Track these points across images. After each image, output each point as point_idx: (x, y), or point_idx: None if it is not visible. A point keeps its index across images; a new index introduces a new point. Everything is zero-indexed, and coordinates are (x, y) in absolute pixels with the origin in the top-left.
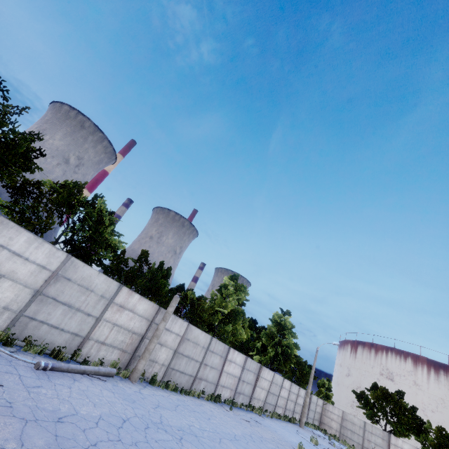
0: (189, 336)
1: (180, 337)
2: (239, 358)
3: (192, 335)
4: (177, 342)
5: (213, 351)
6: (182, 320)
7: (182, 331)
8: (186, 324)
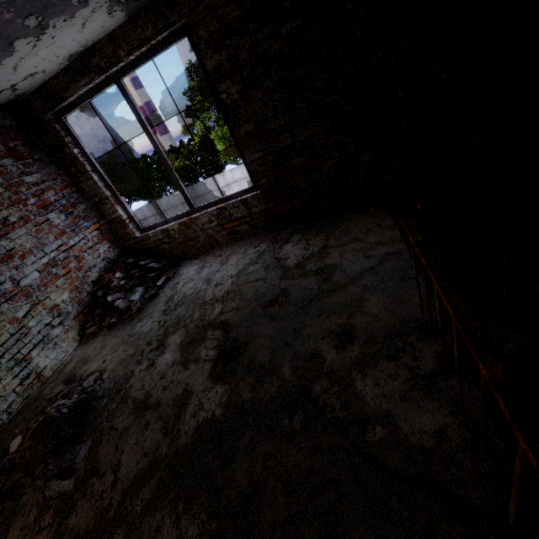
0: (162, 209)
1: (158, 214)
2: (239, 173)
3: (164, 206)
4: (160, 218)
5: (198, 196)
6: (145, 206)
7: (154, 211)
8: (151, 205)
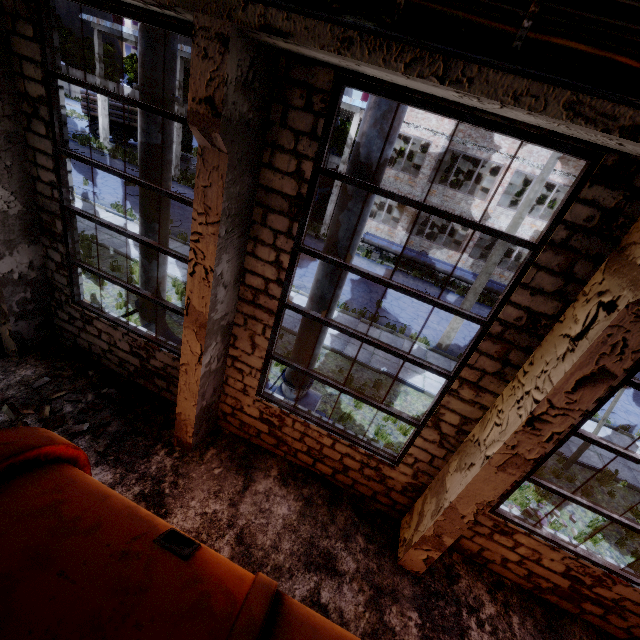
0: None
1: None
2: None
3: None
4: None
5: None
6: None
7: None
8: None
